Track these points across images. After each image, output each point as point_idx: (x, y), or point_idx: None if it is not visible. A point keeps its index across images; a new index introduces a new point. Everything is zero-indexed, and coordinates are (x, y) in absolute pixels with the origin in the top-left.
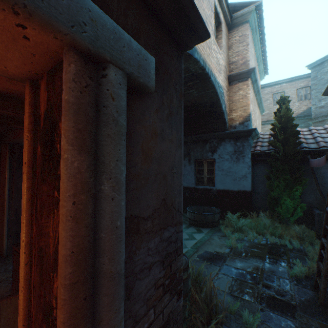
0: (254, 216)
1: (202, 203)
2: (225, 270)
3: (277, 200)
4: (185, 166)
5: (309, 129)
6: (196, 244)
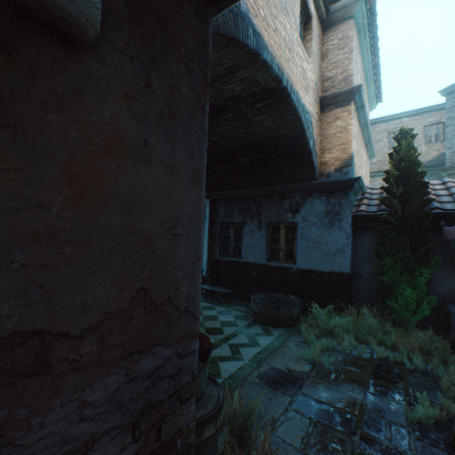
0: (354, 312)
1: (275, 288)
2: (300, 405)
3: (390, 288)
4: (252, 233)
5: (443, 182)
6: (258, 355)
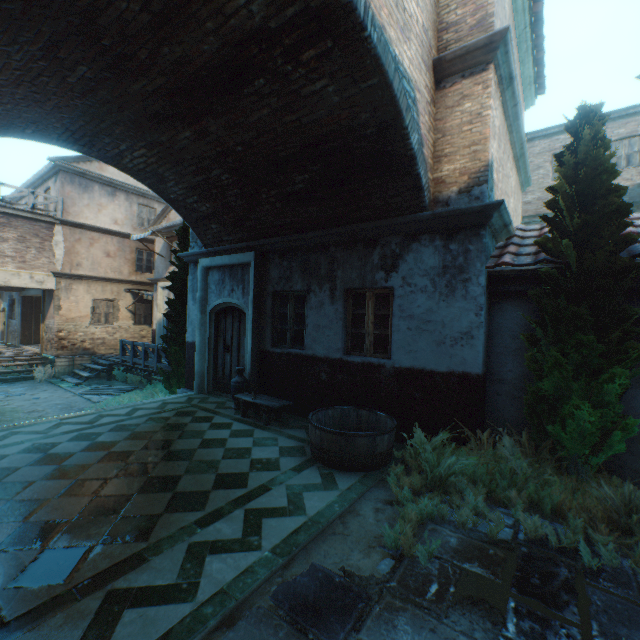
0: (488, 444)
1: (357, 399)
2: None
3: (553, 403)
4: (322, 307)
5: None
6: (293, 536)
